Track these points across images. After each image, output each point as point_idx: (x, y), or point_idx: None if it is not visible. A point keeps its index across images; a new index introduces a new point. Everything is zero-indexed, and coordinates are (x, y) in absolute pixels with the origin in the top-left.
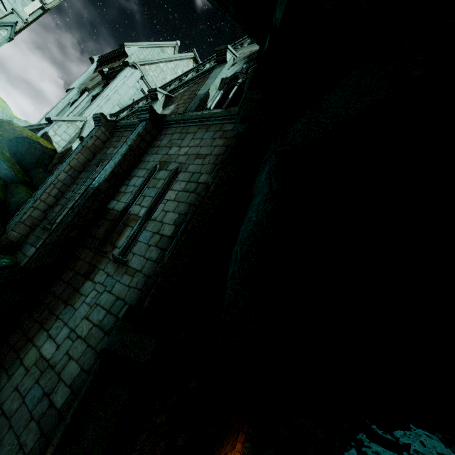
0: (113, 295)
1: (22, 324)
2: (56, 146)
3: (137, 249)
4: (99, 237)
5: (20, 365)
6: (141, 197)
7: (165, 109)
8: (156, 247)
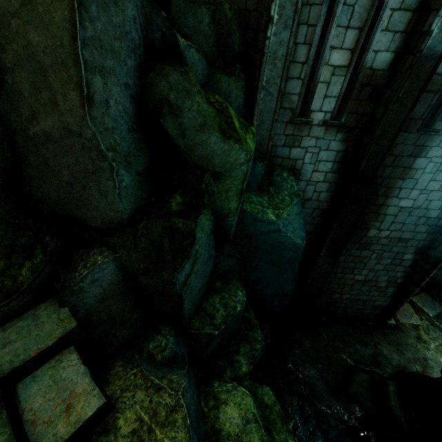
0: None
1: None
2: None
3: None
4: (419, 116)
5: (386, 216)
6: None
7: None
8: None
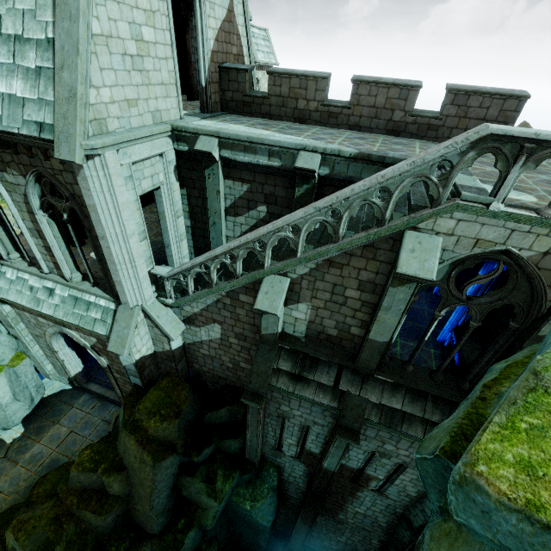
0: (384, 502)
1: (328, 498)
2: (148, 351)
3: (390, 493)
4: (347, 476)
5: (348, 511)
6: (372, 468)
7: (289, 306)
8: (405, 497)
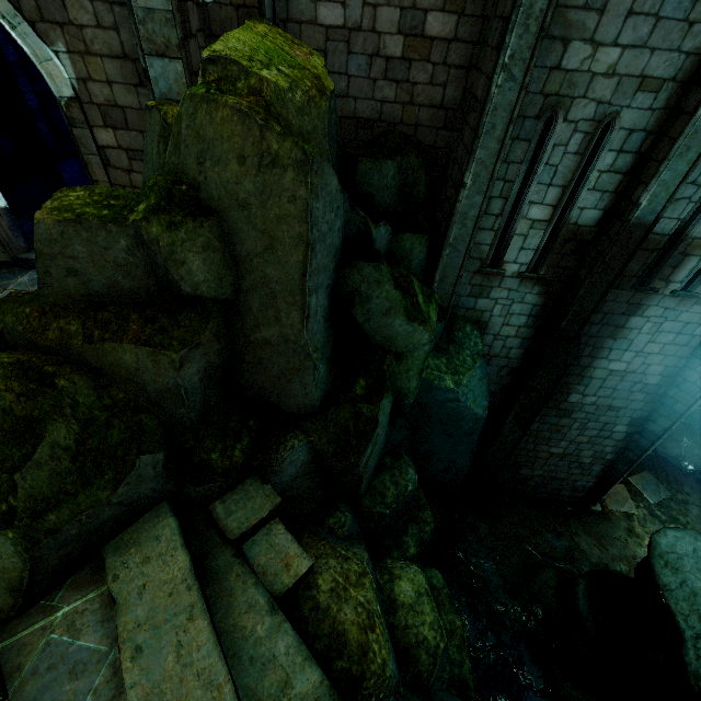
0: (680, 322)
1: None
2: None
3: None
4: (632, 274)
5: (592, 379)
6: None
7: None
8: None
